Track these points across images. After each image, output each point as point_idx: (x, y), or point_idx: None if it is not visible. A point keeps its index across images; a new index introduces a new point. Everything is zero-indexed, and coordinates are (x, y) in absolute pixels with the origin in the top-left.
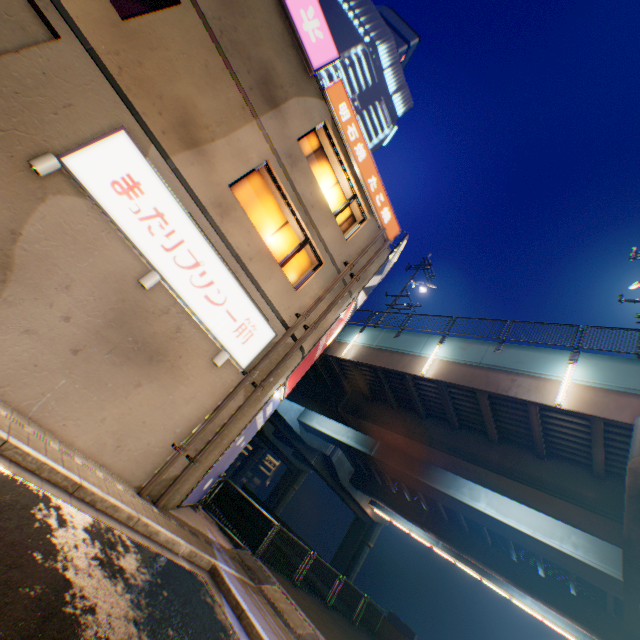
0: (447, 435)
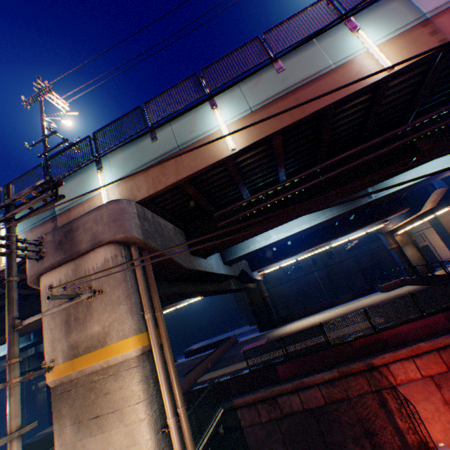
0: (21, 312)
